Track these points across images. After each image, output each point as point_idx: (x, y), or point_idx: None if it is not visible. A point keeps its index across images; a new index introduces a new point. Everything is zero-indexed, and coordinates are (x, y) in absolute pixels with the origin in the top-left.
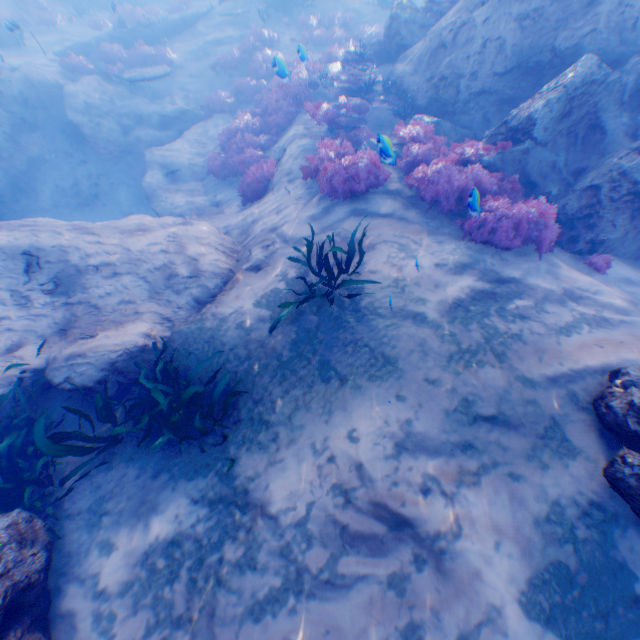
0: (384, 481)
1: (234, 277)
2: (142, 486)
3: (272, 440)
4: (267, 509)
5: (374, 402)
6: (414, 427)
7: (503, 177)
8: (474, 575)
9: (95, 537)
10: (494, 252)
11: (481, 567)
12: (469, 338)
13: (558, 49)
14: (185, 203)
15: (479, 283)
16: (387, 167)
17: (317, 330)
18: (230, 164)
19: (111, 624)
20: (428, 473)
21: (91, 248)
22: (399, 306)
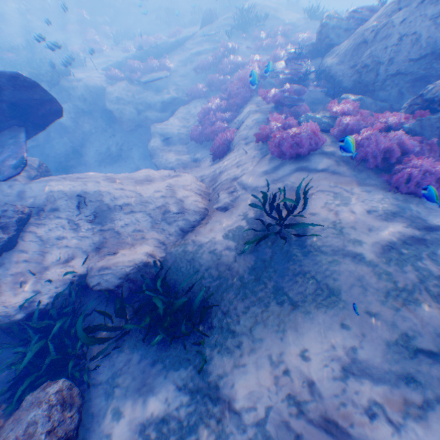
0: (333, 400)
1: (207, 214)
2: (142, 369)
3: (237, 347)
4: (233, 406)
5: (321, 327)
6: (359, 355)
7: (422, 139)
8: None
9: (109, 404)
10: (418, 201)
11: None
12: (404, 278)
13: None
14: (174, 159)
15: (407, 228)
16: (320, 133)
17: (271, 260)
18: (204, 133)
19: None
20: (374, 400)
21: (117, 192)
22: (338, 245)
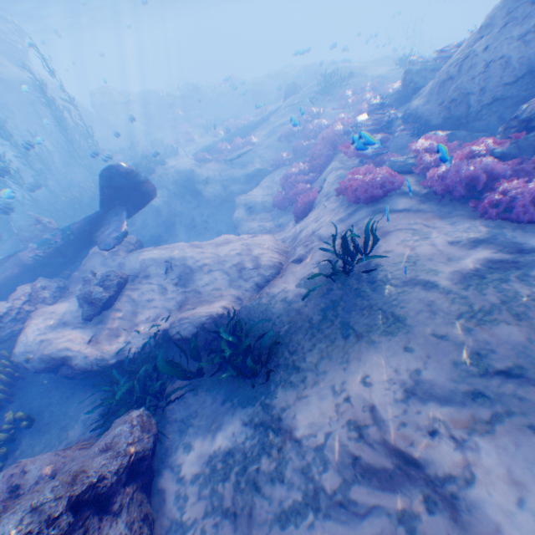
0: (392, 421)
1: (283, 268)
2: (212, 408)
3: (300, 381)
4: (294, 434)
5: (384, 353)
6: (422, 375)
7: (521, 161)
8: (493, 530)
9: (182, 438)
10: (515, 226)
11: (501, 523)
12: (482, 300)
13: None
14: (257, 226)
15: (496, 253)
16: (405, 175)
17: (339, 299)
18: (287, 196)
19: (184, 503)
20: (436, 418)
21: (198, 255)
22: (410, 277)
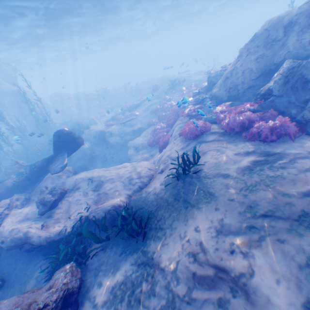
0: (211, 248)
1: (153, 176)
2: (114, 258)
3: (163, 235)
4: (160, 266)
5: (205, 212)
6: (224, 221)
7: (264, 113)
8: (266, 300)
9: (96, 280)
10: (265, 143)
11: (269, 295)
12: (250, 179)
13: (275, 62)
14: (140, 157)
15: (257, 157)
16: (213, 124)
17: (182, 188)
18: (155, 140)
19: None
20: (233, 243)
21: (106, 173)
22: (216, 172)
